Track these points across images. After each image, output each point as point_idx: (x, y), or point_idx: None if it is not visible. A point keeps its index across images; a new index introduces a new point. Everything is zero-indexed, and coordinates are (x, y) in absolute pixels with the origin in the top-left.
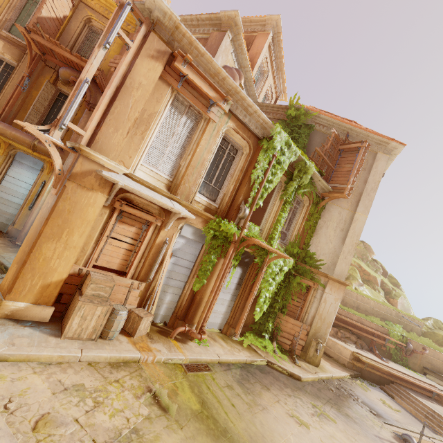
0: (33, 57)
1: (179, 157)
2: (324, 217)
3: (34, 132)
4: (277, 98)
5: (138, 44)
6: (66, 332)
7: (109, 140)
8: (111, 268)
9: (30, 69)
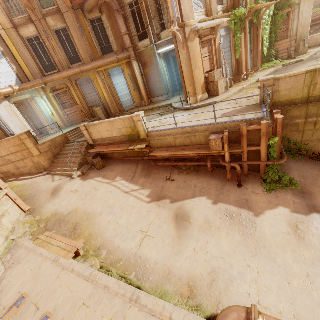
0: (70, 11)
1: None
2: None
3: (173, 30)
4: None
5: None
6: (219, 93)
7: (185, 11)
8: (207, 72)
9: (76, 21)
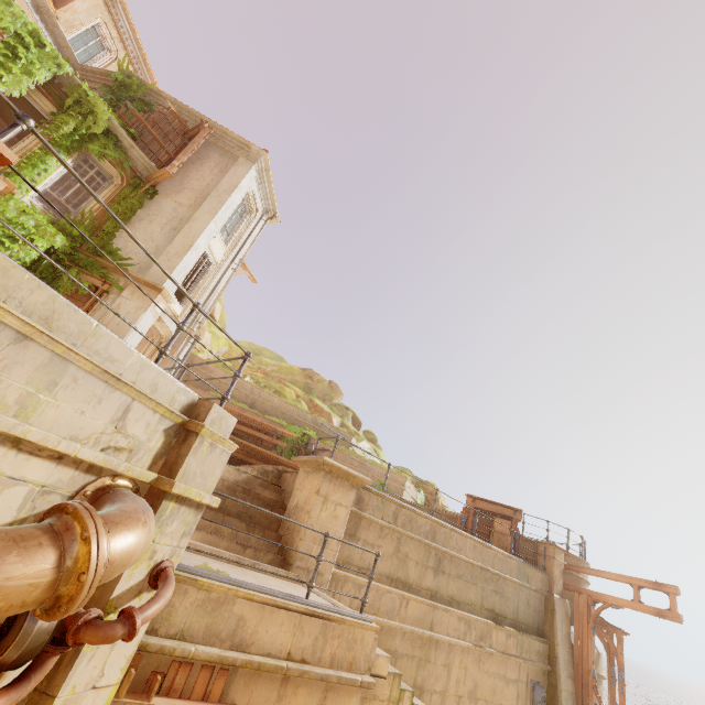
0: None
1: None
2: (149, 209)
3: None
4: None
5: None
6: None
7: None
8: None
9: None
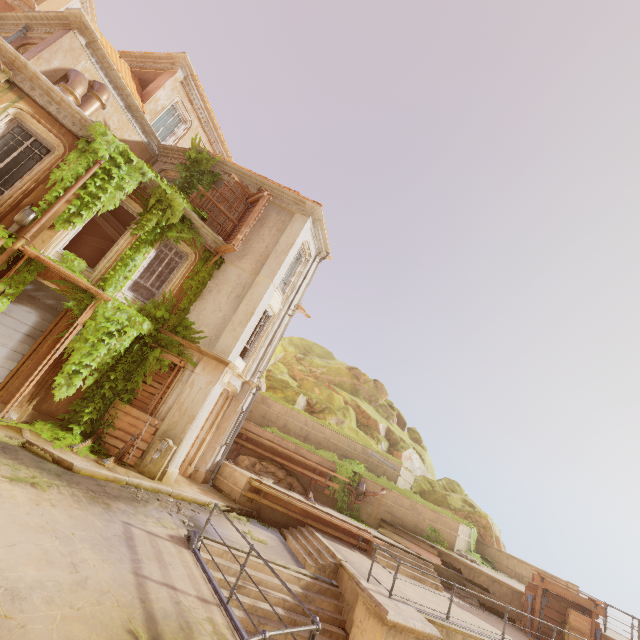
0: None
1: None
2: (217, 278)
3: None
4: None
5: None
6: None
7: None
8: None
9: None
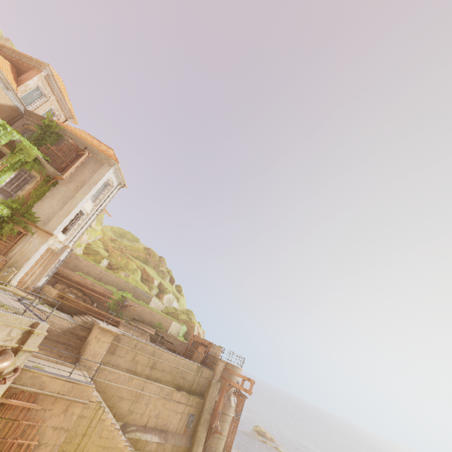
0: None
1: None
2: (53, 191)
3: None
4: (67, 120)
5: None
6: None
7: None
8: None
9: None
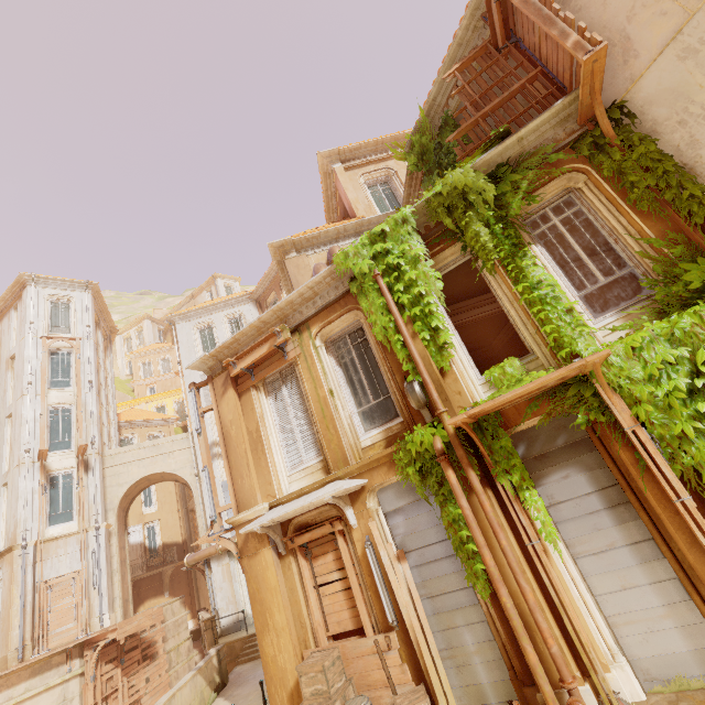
0: None
1: (311, 425)
2: (660, 124)
3: (206, 541)
4: None
5: (215, 399)
6: None
7: (243, 491)
8: (355, 629)
9: None
